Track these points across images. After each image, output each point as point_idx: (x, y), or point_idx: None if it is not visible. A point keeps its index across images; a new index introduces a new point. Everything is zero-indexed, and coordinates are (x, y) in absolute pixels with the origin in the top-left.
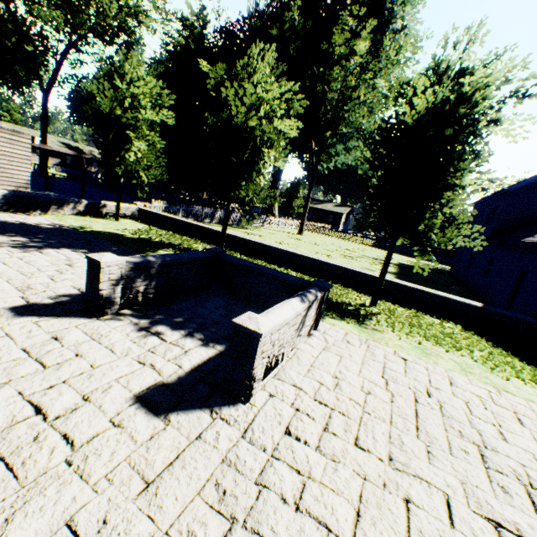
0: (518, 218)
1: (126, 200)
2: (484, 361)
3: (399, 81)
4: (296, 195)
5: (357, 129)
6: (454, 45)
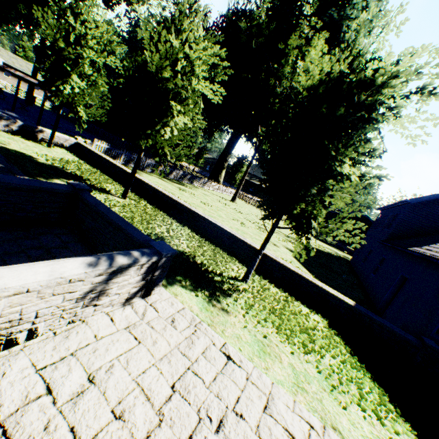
0: (413, 228)
1: (87, 138)
2: (330, 373)
3: (299, 45)
4: (240, 169)
5: None
6: (370, 29)
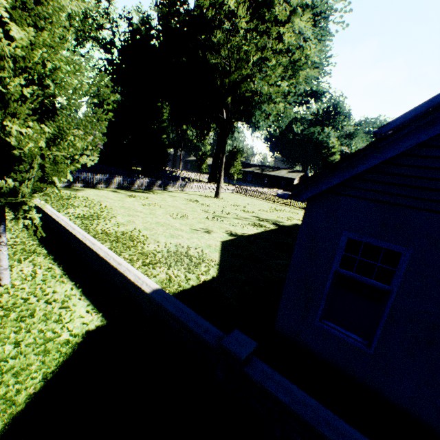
0: None
1: None
2: None
3: None
4: (232, 163)
5: (256, 92)
6: None
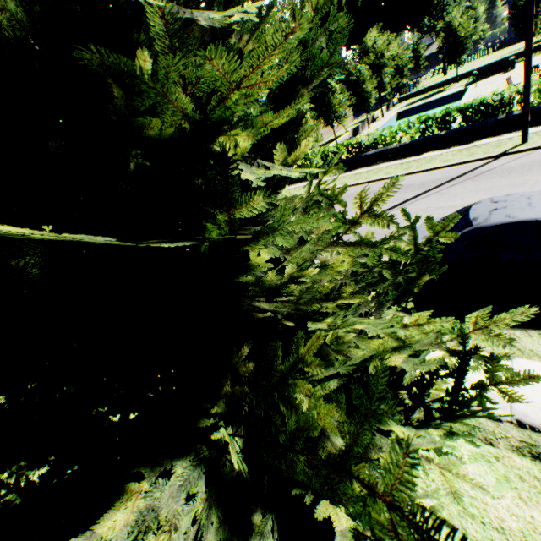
0: None
1: None
2: None
3: None
4: (420, 56)
5: None
6: None
